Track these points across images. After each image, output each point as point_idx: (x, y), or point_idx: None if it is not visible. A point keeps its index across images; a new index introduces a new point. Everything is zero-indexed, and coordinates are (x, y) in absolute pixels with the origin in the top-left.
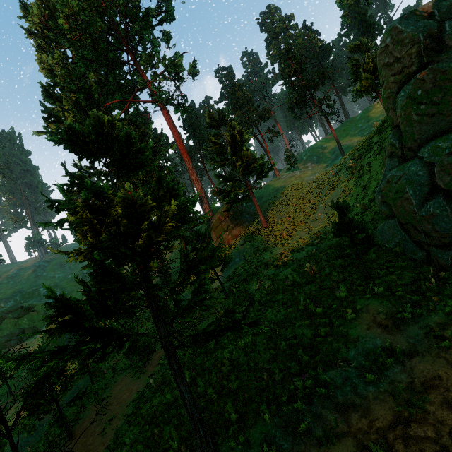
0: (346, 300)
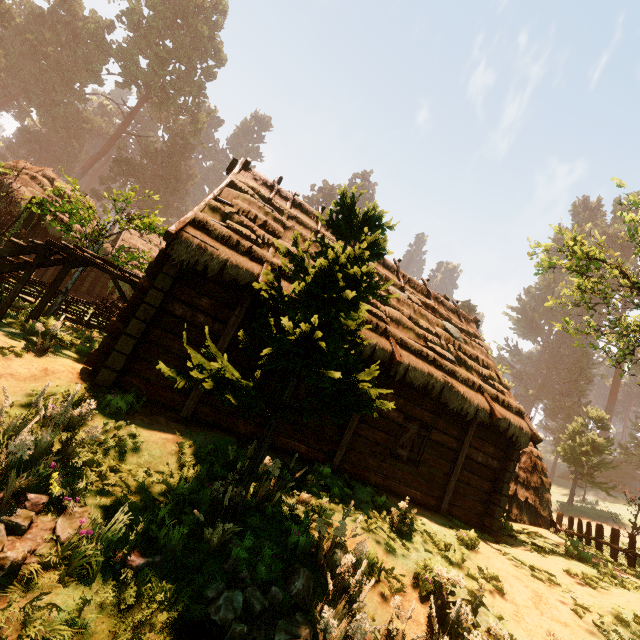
0: None
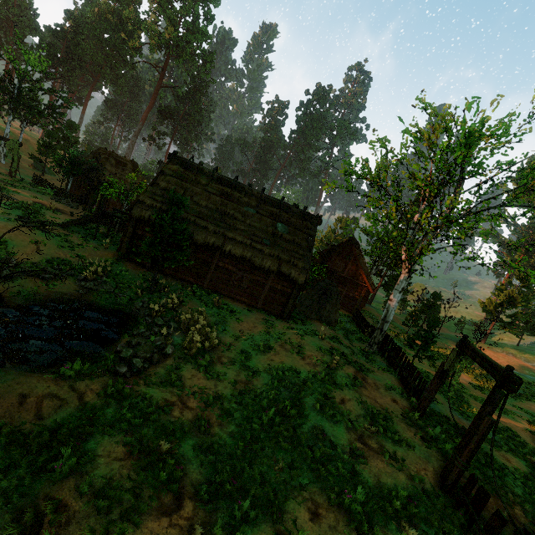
0: None
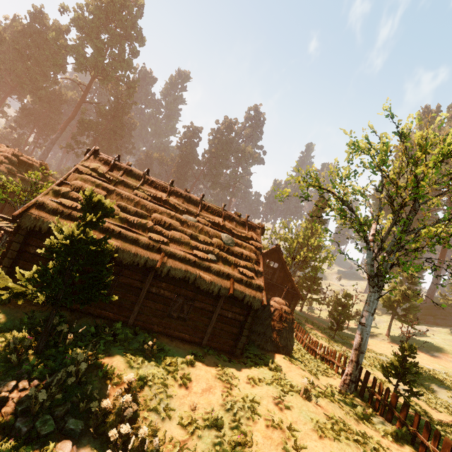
0: (446, 351)
